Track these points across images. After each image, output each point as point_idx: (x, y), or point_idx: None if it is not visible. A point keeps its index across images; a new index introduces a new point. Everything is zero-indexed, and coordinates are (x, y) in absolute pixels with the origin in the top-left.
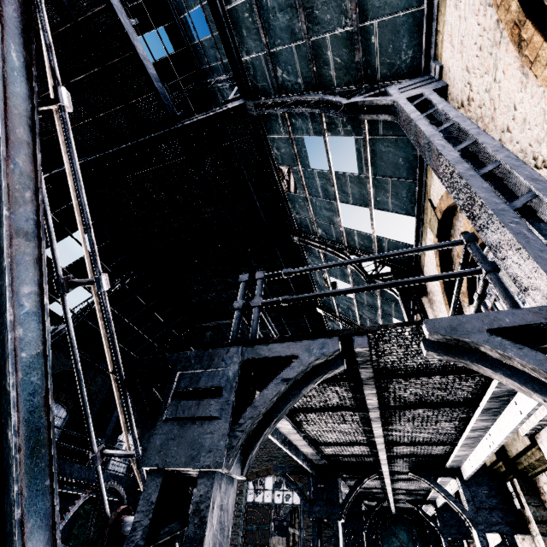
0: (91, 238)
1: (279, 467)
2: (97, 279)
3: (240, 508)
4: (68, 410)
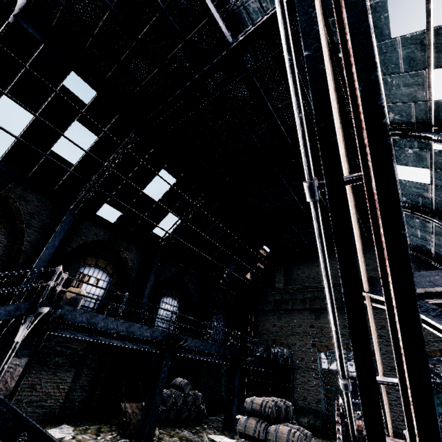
0: None
1: None
2: None
3: (317, 372)
4: (179, 302)
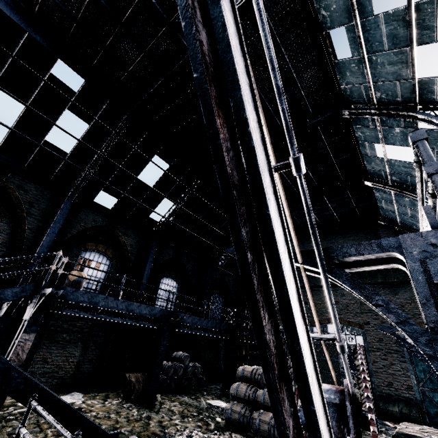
0: (285, 107)
1: (385, 328)
2: (296, 159)
3: None
4: (178, 282)
